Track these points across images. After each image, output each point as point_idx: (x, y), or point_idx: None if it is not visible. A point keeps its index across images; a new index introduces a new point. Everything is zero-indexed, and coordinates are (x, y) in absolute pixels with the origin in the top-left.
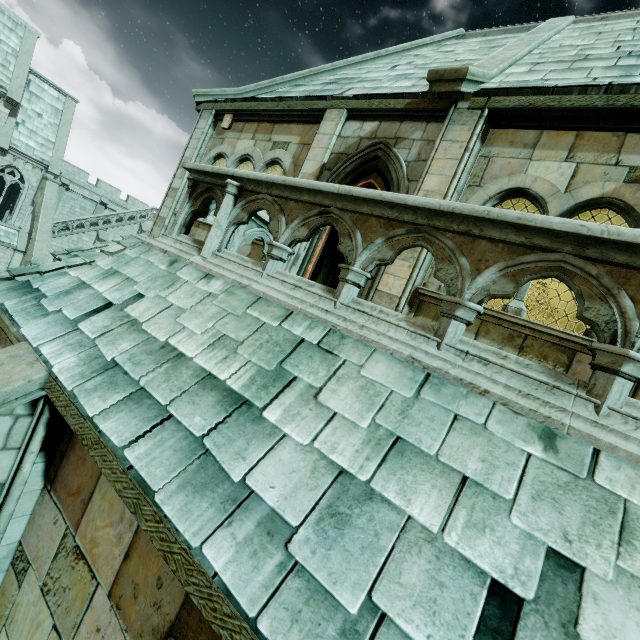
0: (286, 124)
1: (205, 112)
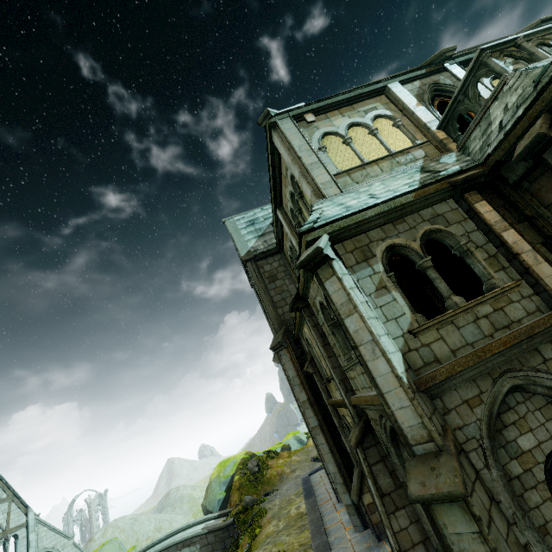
0: (360, 102)
1: (282, 120)
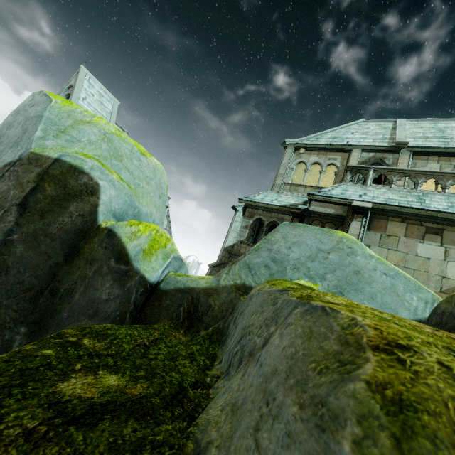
0: (333, 152)
1: (289, 147)
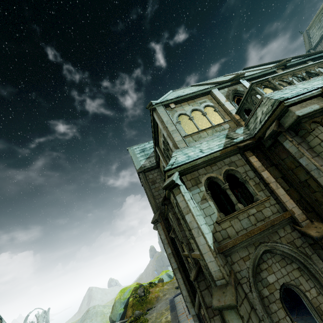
0: (198, 98)
1: (158, 107)
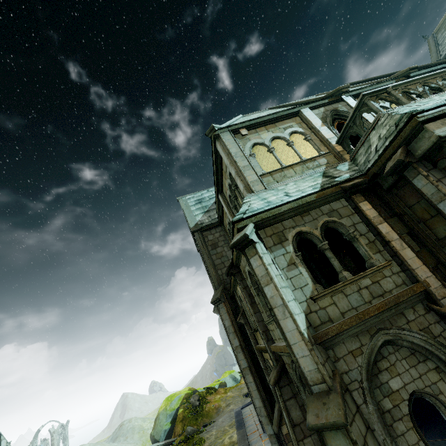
0: (281, 122)
1: (223, 133)
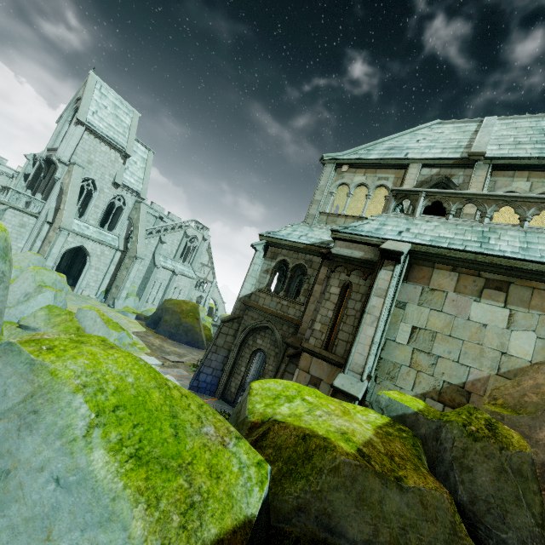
0: (384, 169)
1: (329, 164)
